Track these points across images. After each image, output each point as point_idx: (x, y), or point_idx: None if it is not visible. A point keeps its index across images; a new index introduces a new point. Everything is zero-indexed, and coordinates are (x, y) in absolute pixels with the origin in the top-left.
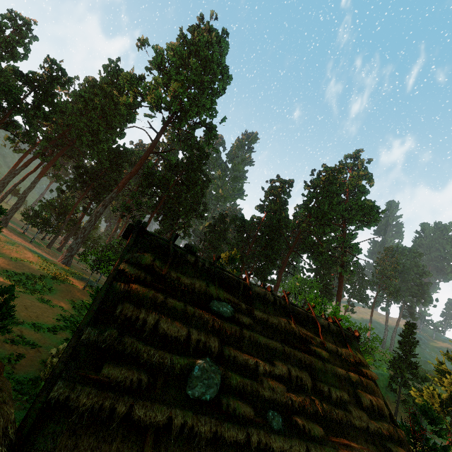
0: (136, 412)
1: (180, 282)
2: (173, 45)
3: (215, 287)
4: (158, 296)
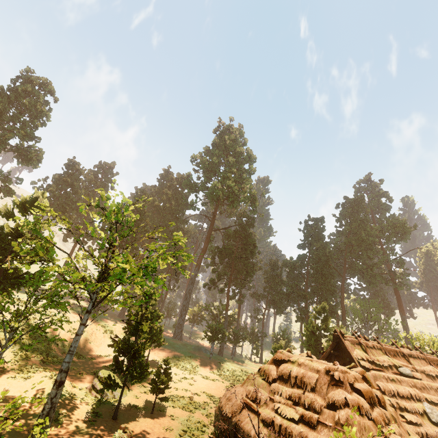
0: (428, 432)
1: (380, 362)
2: (212, 151)
3: (392, 359)
4: (383, 374)
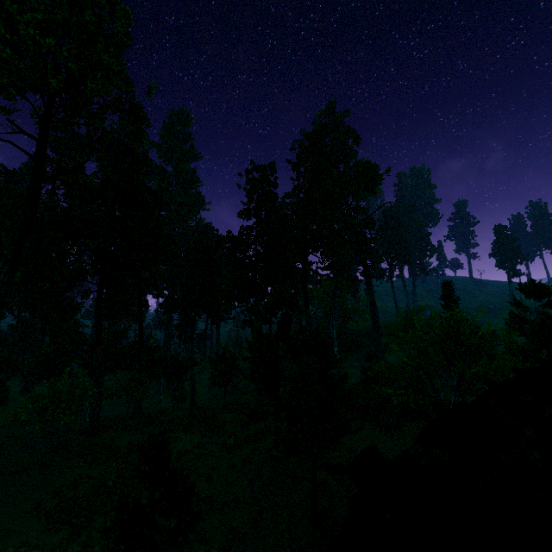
0: None
1: None
2: None
3: None
4: None
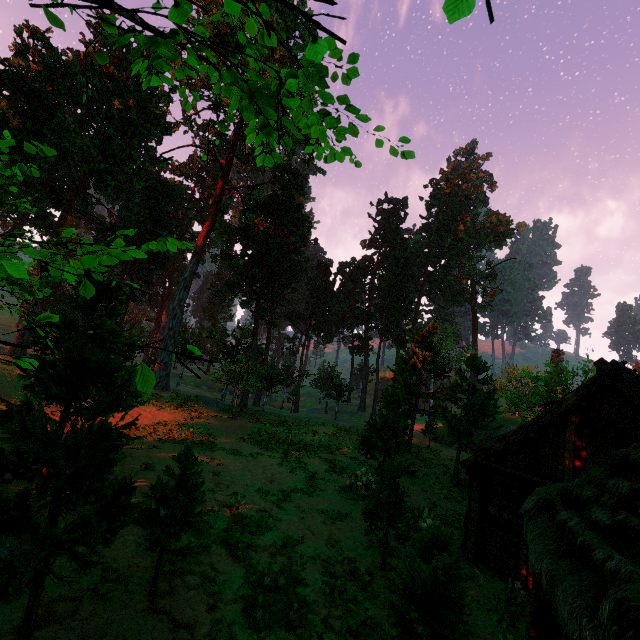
0: None
1: None
2: None
3: None
4: None
